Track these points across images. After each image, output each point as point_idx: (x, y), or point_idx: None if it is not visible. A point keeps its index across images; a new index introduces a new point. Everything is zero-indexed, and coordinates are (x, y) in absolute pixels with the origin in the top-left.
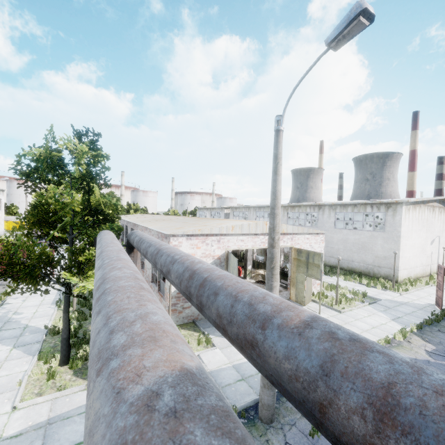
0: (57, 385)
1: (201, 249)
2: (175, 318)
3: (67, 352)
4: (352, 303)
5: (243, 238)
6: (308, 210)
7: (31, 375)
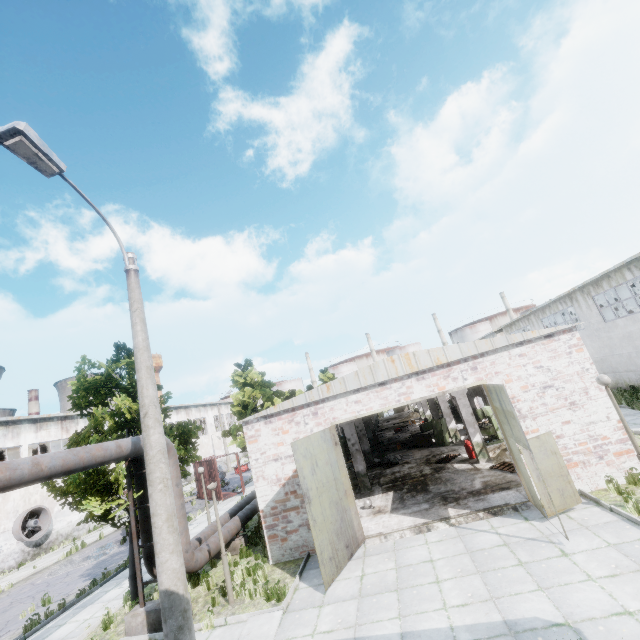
0: (105, 637)
1: (290, 433)
2: (278, 549)
3: (134, 595)
4: None
5: (357, 397)
6: (627, 276)
7: (101, 619)
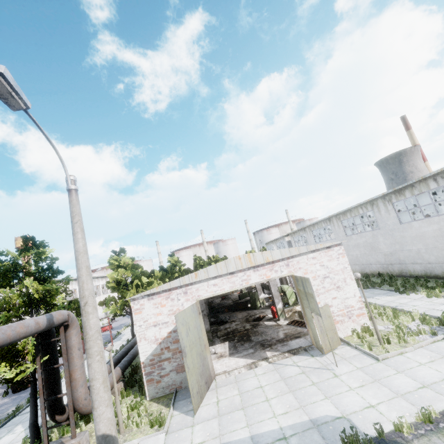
0: None
1: (166, 306)
2: (154, 389)
3: (34, 438)
4: (410, 339)
5: (215, 281)
6: (360, 211)
7: None
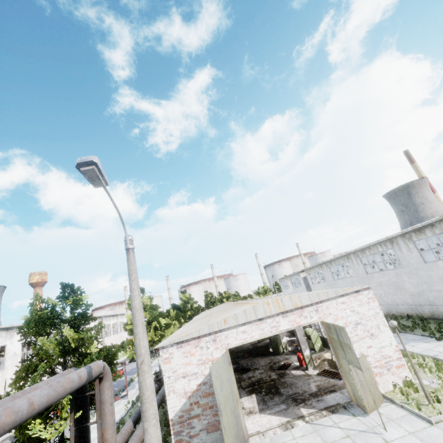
0: None
1: (195, 355)
2: None
3: None
4: None
5: (244, 328)
6: (380, 249)
7: None
